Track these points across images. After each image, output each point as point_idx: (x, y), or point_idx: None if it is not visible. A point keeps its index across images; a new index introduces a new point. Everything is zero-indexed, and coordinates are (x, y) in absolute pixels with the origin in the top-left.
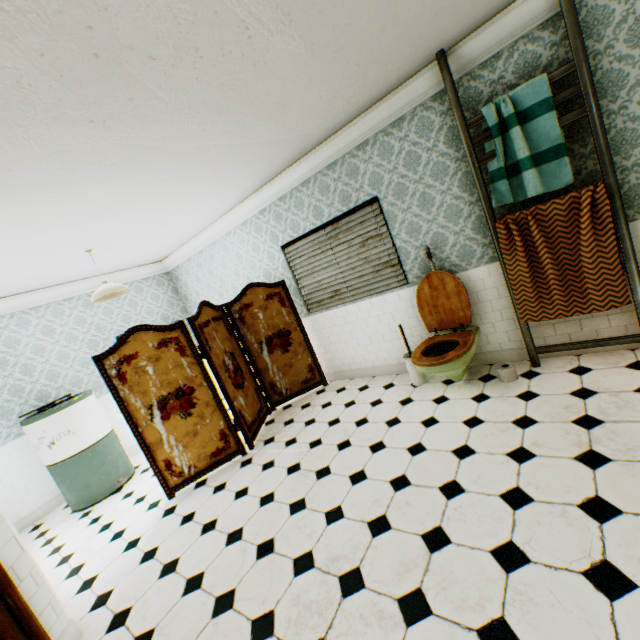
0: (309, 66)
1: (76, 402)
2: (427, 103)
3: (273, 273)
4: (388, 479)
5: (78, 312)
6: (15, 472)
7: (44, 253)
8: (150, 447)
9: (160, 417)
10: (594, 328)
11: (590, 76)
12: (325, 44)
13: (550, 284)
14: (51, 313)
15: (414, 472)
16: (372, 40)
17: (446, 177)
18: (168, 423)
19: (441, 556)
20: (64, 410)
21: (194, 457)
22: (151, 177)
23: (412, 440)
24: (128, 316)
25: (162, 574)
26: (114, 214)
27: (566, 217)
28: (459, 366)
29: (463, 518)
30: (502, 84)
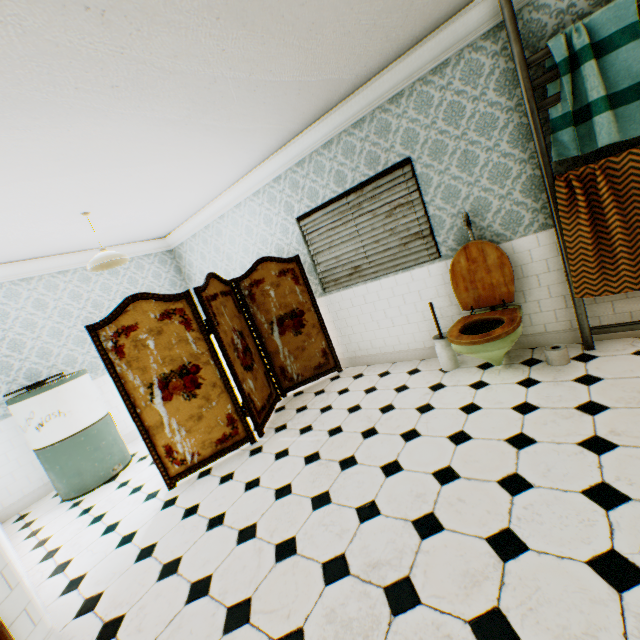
0: None
1: (68, 381)
2: (477, 43)
3: (286, 249)
4: (430, 471)
5: (73, 286)
6: None
7: (34, 210)
8: (149, 431)
9: (161, 397)
10: None
11: None
12: None
13: (617, 252)
14: (44, 286)
15: (461, 463)
16: None
17: (494, 131)
18: (170, 404)
19: (519, 566)
20: (54, 389)
21: (198, 443)
22: (158, 115)
23: (452, 428)
24: (127, 294)
25: (161, 576)
26: (114, 165)
27: None
28: (506, 345)
29: (538, 519)
30: (572, 14)
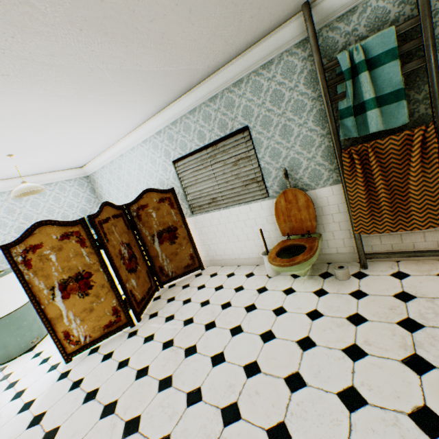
0: None
1: None
2: (292, 49)
3: (166, 182)
4: (242, 364)
5: (8, 204)
6: None
7: None
8: (51, 321)
9: (61, 296)
10: (412, 241)
11: (432, 30)
12: None
13: (382, 205)
14: None
15: (264, 359)
16: None
17: (304, 113)
18: (68, 301)
19: None
20: None
21: (90, 329)
22: (50, 93)
23: (264, 327)
24: (52, 209)
25: None
26: (23, 125)
27: (400, 151)
28: (305, 267)
29: (304, 415)
30: (355, 35)
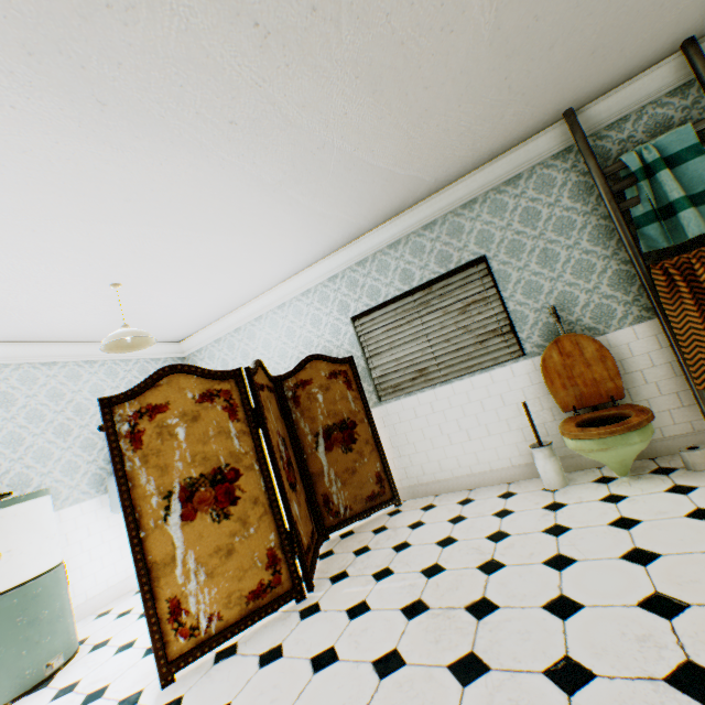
0: (478, 63)
1: (22, 500)
2: (547, 162)
3: (335, 351)
4: (631, 602)
5: (56, 382)
6: None
7: (62, 265)
8: (151, 570)
9: (179, 515)
10: None
11: None
12: (506, 36)
13: None
14: (18, 377)
15: (675, 586)
16: (538, 57)
17: (572, 231)
18: (190, 527)
19: None
20: None
21: (220, 597)
22: (254, 171)
23: (618, 546)
24: None
25: None
26: (181, 223)
27: None
28: (648, 436)
29: None
30: (632, 142)
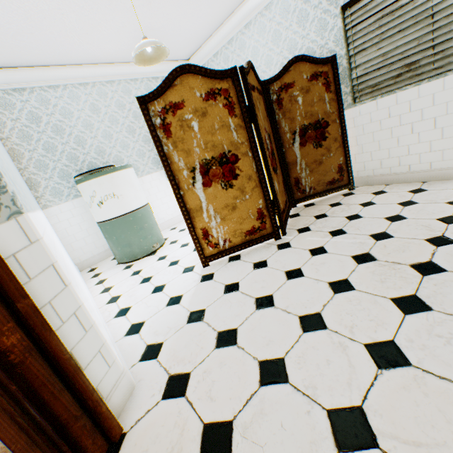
0: None
1: (119, 170)
2: None
3: (317, 53)
4: None
5: (118, 97)
6: (75, 225)
7: None
8: (189, 213)
9: (201, 183)
10: None
11: None
12: None
13: None
14: (96, 93)
15: None
16: None
17: None
18: (208, 191)
19: None
20: (109, 175)
21: (229, 232)
22: None
23: None
24: None
25: (219, 343)
26: None
27: None
28: None
29: None
30: None
